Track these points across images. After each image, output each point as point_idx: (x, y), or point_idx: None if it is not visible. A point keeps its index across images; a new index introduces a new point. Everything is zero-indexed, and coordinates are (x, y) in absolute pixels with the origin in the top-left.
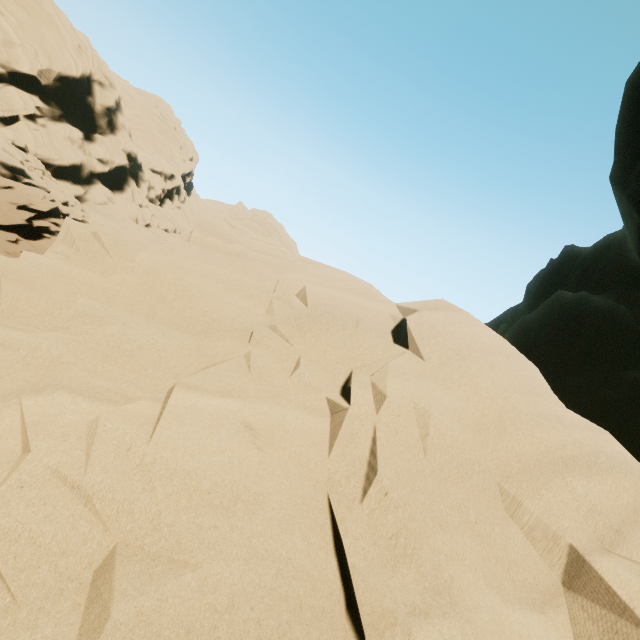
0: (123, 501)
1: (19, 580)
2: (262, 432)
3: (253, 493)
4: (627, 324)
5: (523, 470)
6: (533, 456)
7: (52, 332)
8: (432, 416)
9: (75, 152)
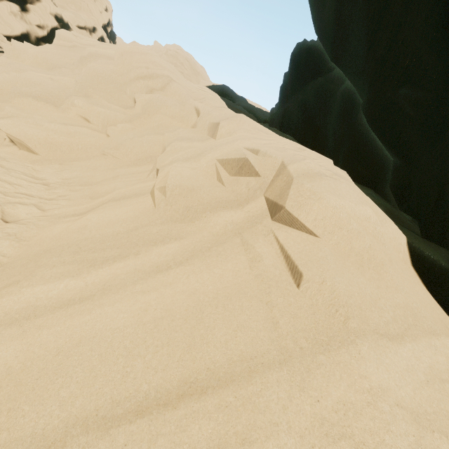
0: (16, 81)
1: (2, 90)
2: (55, 80)
3: (46, 84)
4: (318, 53)
5: (129, 81)
6: (133, 77)
7: (2, 67)
8: (99, 69)
9: (20, 23)
